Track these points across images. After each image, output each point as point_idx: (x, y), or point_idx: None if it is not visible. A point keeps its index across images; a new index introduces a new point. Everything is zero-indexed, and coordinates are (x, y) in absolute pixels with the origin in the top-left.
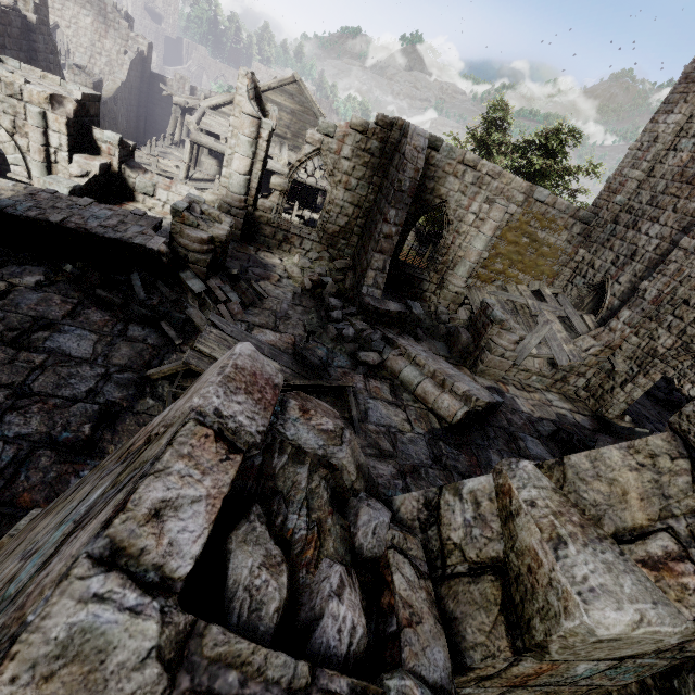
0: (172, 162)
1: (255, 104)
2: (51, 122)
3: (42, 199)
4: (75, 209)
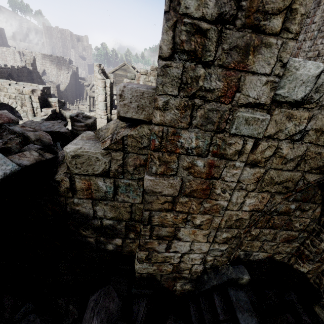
0: (85, 106)
1: (102, 75)
2: (33, 99)
3: (27, 123)
4: (38, 124)
